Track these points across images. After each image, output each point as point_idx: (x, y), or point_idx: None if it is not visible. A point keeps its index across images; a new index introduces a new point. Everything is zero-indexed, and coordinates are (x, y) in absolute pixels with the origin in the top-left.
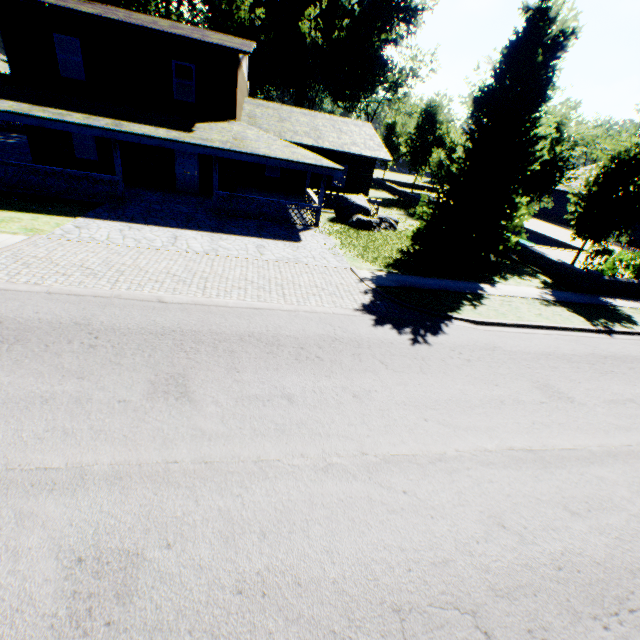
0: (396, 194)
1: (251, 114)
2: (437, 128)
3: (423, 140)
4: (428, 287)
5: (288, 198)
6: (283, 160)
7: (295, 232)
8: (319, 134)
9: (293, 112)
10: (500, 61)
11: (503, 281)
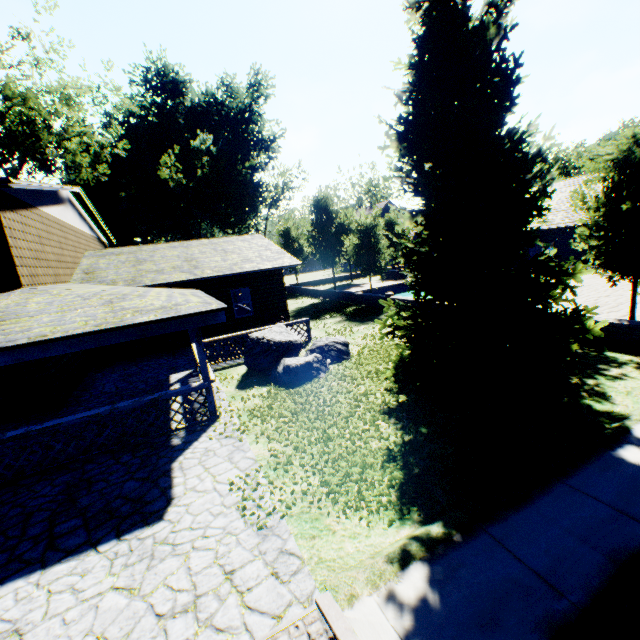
0: (319, 295)
1: (91, 267)
2: (334, 218)
3: (325, 233)
4: (581, 581)
5: (174, 360)
6: (85, 334)
7: (163, 465)
8: (196, 263)
9: (158, 249)
10: (419, 66)
11: (610, 404)
